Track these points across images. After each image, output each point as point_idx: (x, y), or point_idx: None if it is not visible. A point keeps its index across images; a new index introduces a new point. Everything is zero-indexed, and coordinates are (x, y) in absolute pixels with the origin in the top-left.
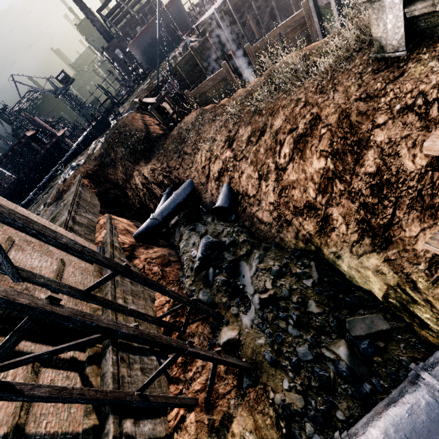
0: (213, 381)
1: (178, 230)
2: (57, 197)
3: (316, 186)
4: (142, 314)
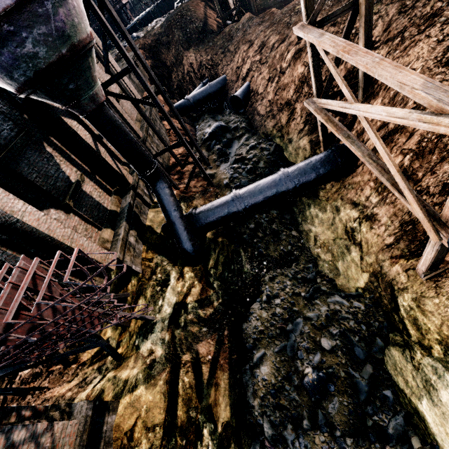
0: (191, 179)
1: (202, 118)
2: (116, 58)
3: (295, 87)
4: (162, 138)
